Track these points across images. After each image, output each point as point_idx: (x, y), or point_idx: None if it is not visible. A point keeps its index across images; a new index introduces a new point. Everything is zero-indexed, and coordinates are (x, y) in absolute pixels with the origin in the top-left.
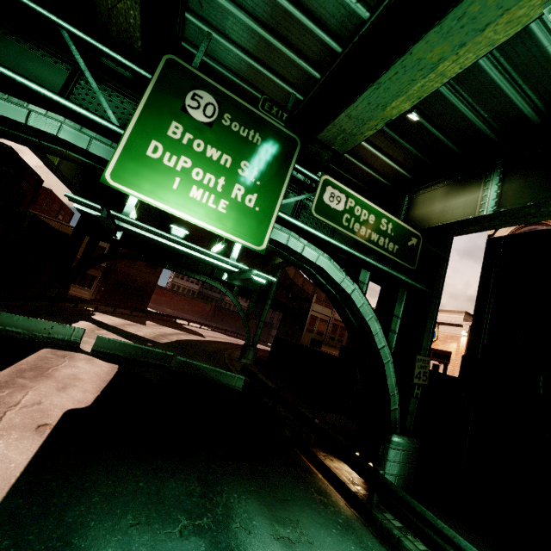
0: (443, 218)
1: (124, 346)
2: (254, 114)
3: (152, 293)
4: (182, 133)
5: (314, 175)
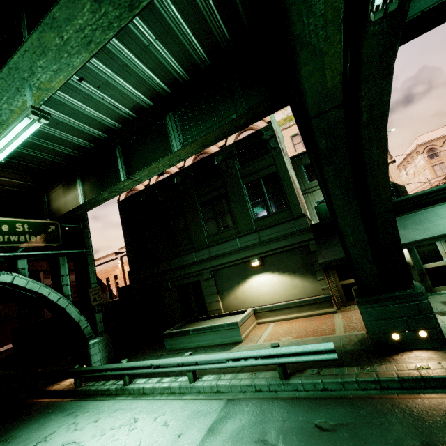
0: (67, 208)
1: None
2: None
3: None
4: None
5: None
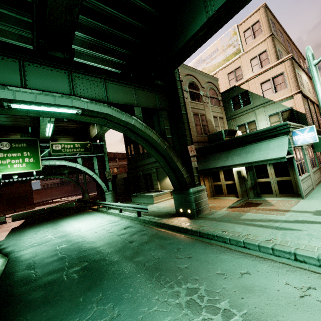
0: (94, 136)
1: (24, 214)
2: (20, 140)
3: (32, 194)
4: (4, 154)
5: (48, 143)
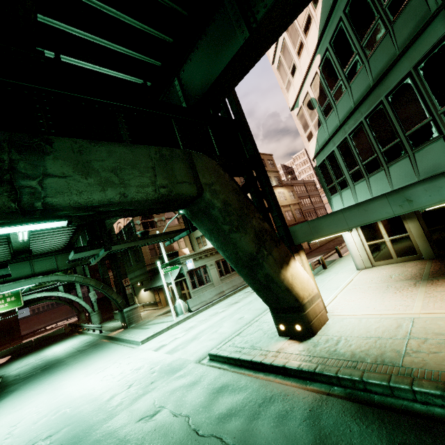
0: None
1: (10, 350)
2: None
3: (18, 325)
4: None
5: None
